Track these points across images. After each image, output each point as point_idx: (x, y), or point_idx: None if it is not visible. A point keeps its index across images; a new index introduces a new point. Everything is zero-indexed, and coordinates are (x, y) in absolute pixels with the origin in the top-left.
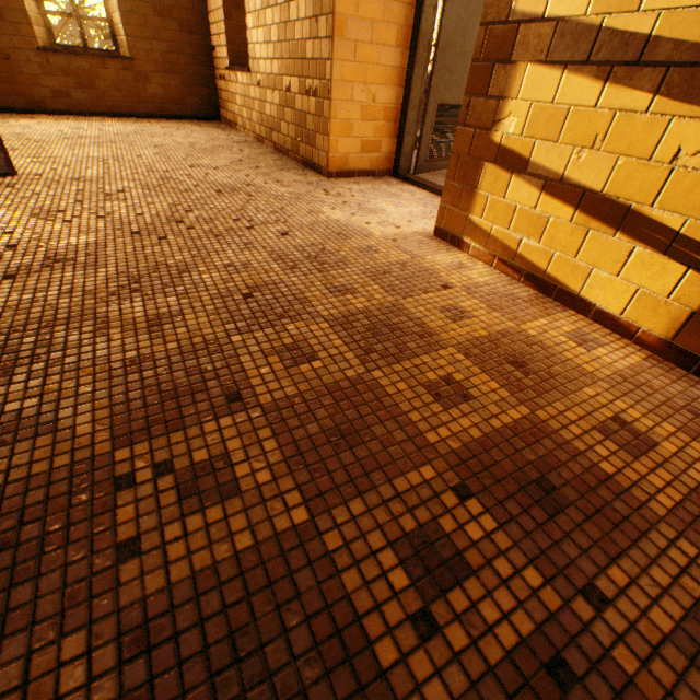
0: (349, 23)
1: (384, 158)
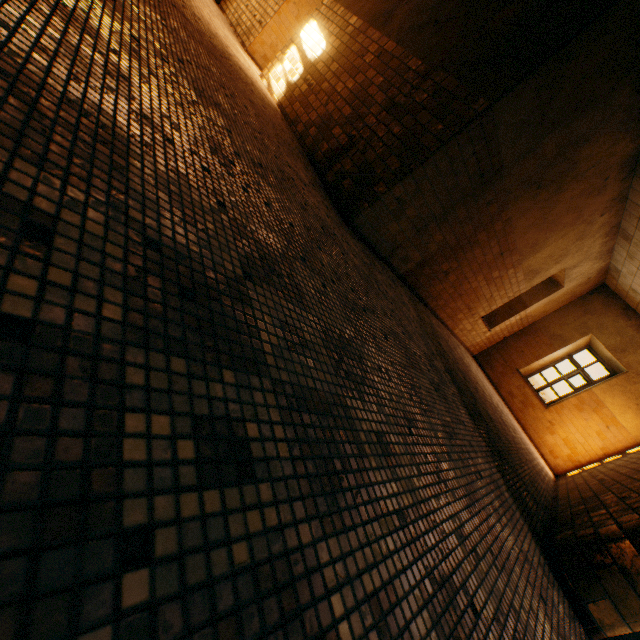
0: (283, 16)
1: None
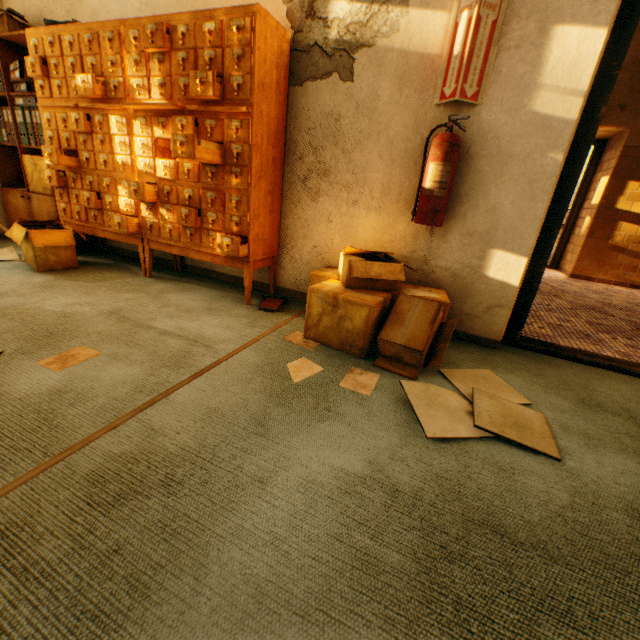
0: None
1: None
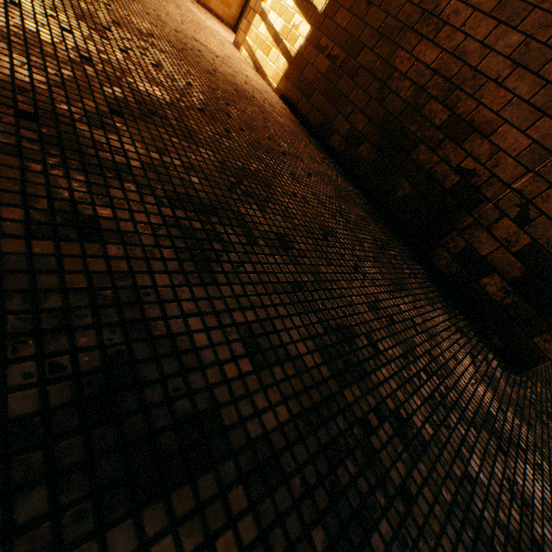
0: None
1: (231, 16)
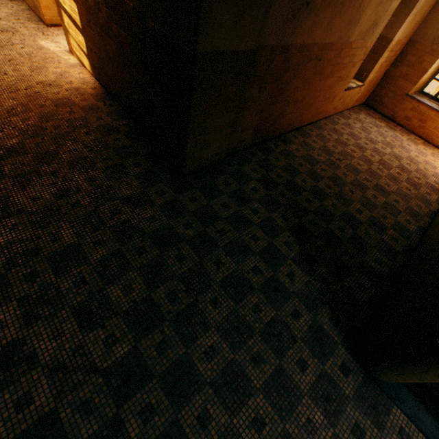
0: None
1: None
